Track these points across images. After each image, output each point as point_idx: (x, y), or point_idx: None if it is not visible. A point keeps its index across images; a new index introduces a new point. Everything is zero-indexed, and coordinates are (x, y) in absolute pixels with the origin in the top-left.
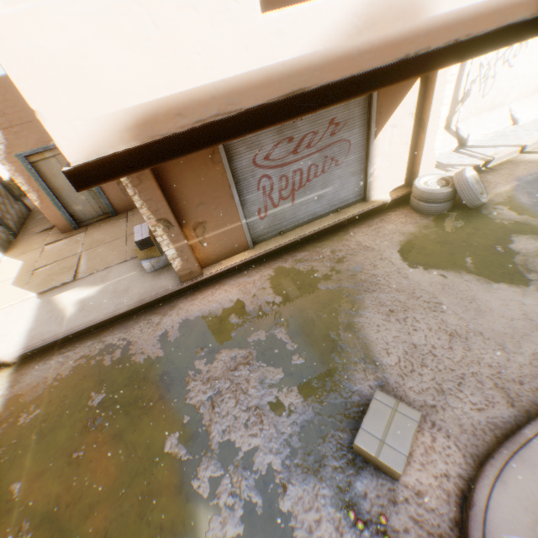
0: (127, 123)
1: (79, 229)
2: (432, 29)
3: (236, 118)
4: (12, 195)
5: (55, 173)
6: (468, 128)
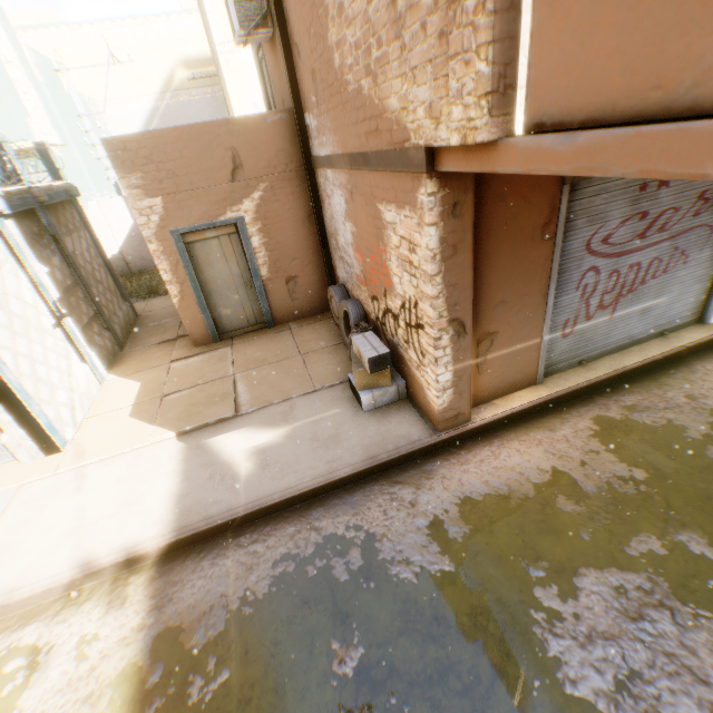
0: None
1: (219, 341)
2: None
3: None
4: (120, 292)
5: (210, 260)
6: None
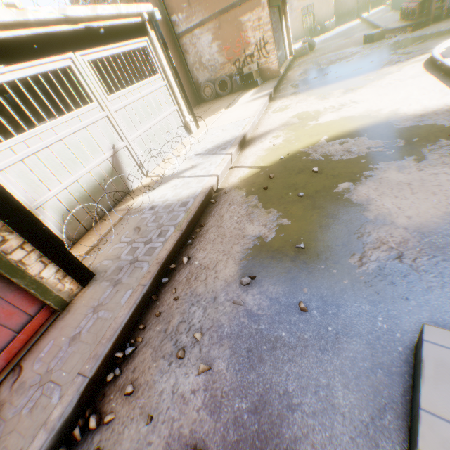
0: None
1: None
2: None
3: None
4: None
5: None
6: None
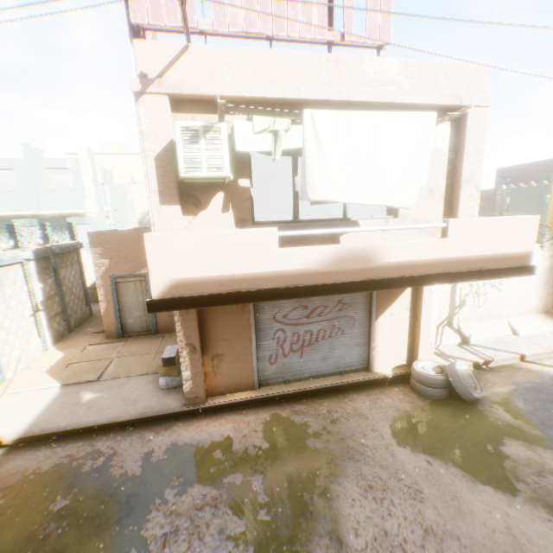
0: (191, 284)
1: (122, 338)
2: (384, 267)
3: (254, 292)
4: (86, 300)
5: (128, 292)
6: (469, 328)
